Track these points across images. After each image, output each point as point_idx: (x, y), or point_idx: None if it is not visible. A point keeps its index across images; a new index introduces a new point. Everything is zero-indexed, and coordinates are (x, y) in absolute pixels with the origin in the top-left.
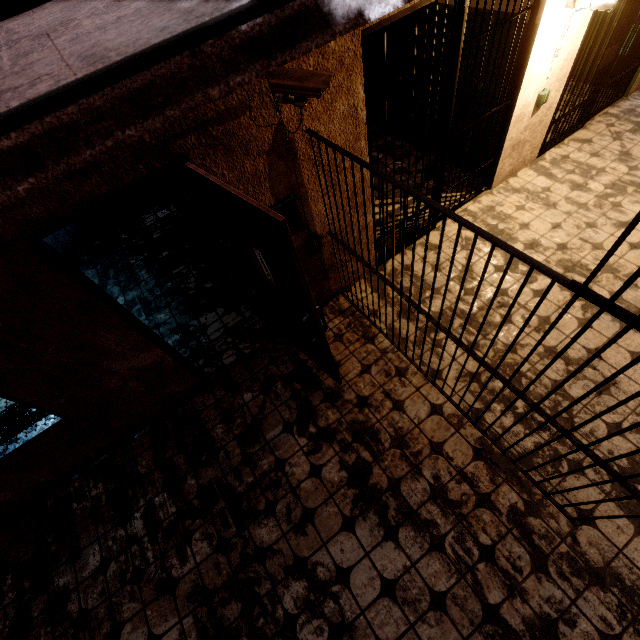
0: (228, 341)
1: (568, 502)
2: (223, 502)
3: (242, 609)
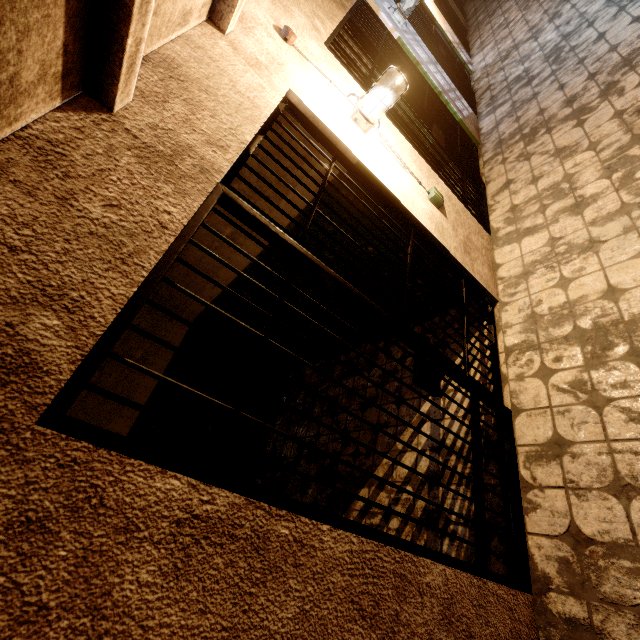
0: None
1: None
2: None
3: None
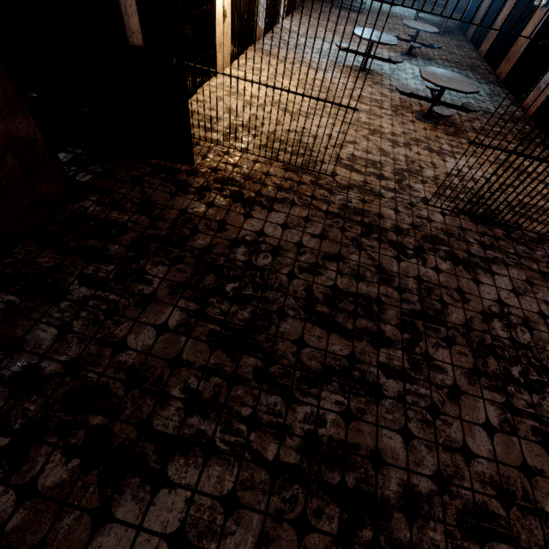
0: (73, 169)
1: (327, 172)
2: (155, 244)
3: (215, 276)
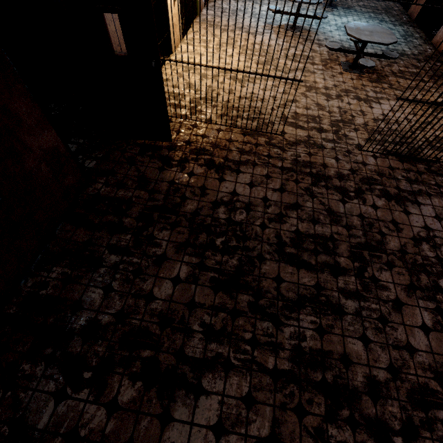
0: (80, 157)
1: (277, 132)
2: (156, 213)
3: (206, 233)
